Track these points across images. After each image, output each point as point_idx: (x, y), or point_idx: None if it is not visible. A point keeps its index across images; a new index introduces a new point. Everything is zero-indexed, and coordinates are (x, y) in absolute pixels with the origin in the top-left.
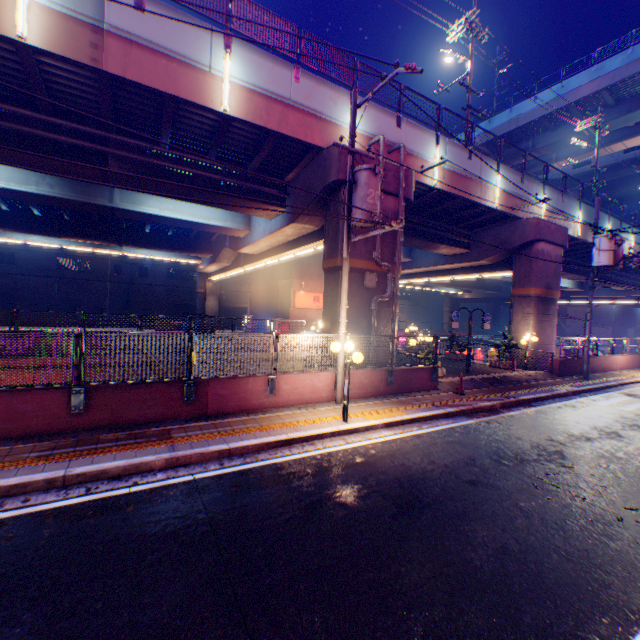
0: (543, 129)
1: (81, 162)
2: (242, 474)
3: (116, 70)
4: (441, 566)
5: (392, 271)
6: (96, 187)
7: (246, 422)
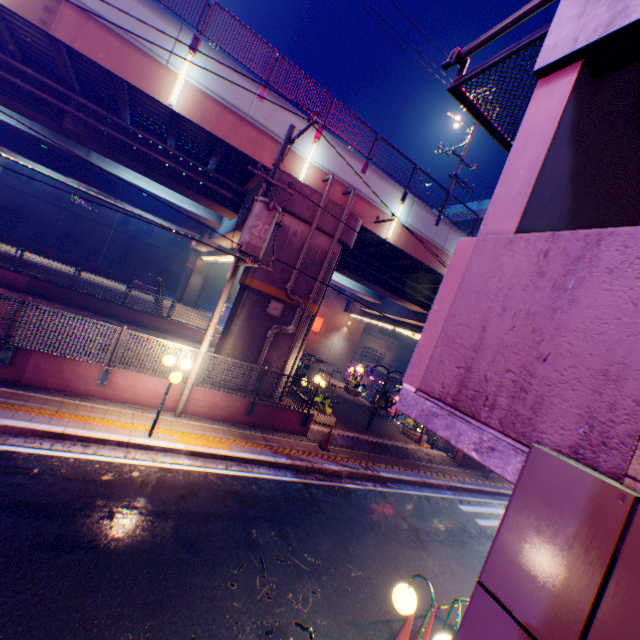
0: None
1: (37, 111)
2: None
3: (65, 37)
4: None
5: (302, 307)
6: None
7: (49, 403)
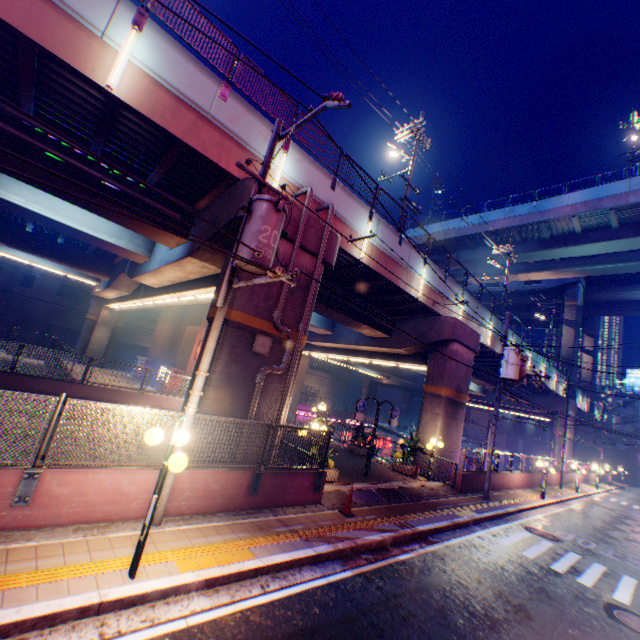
0: (466, 246)
1: None
2: None
3: None
4: None
5: (293, 339)
6: None
7: None
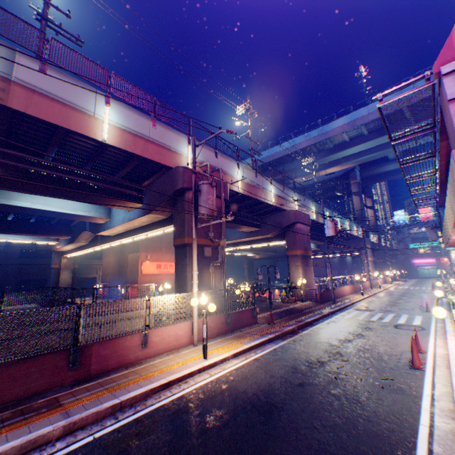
0: (287, 161)
1: None
2: (138, 422)
3: (19, 107)
4: (305, 449)
5: (221, 244)
6: None
7: (128, 375)
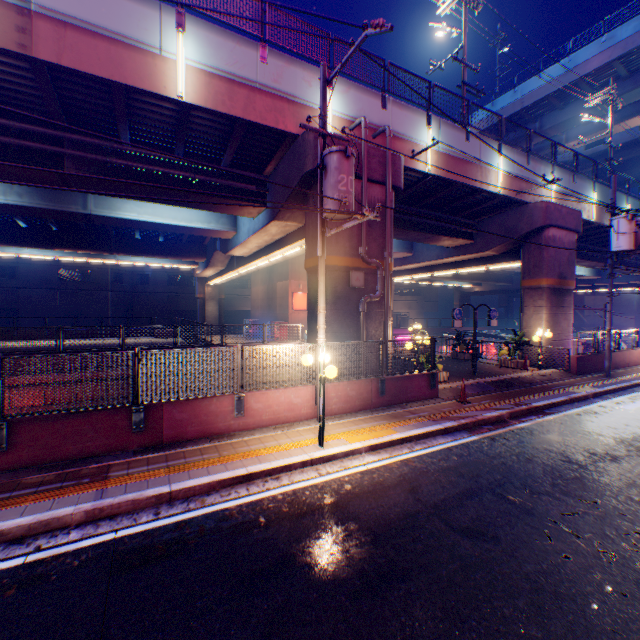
0: (551, 108)
1: (33, 165)
2: (177, 528)
3: (49, 56)
4: None
5: (382, 268)
6: (68, 194)
7: (205, 451)
